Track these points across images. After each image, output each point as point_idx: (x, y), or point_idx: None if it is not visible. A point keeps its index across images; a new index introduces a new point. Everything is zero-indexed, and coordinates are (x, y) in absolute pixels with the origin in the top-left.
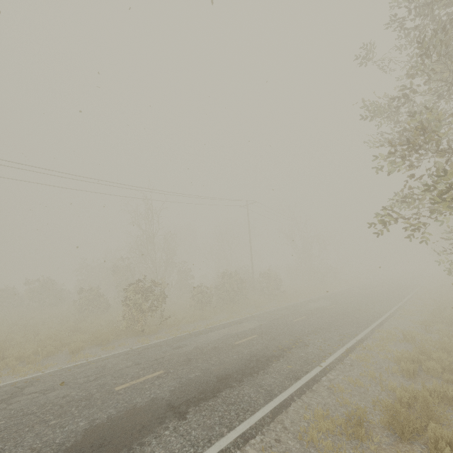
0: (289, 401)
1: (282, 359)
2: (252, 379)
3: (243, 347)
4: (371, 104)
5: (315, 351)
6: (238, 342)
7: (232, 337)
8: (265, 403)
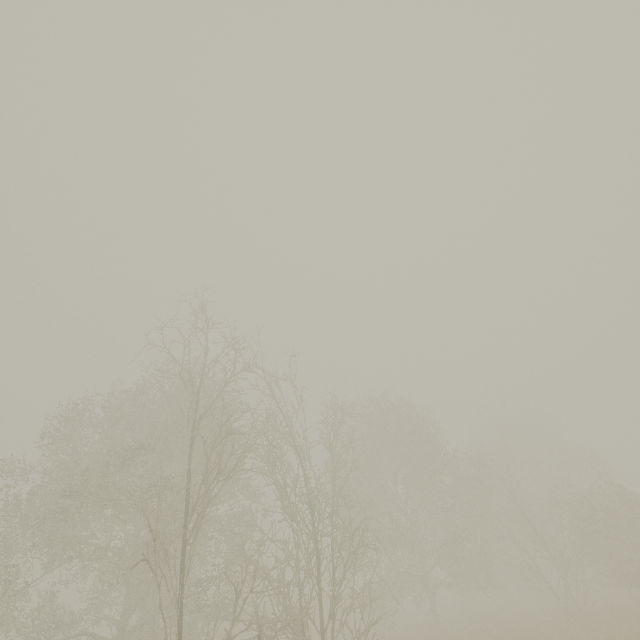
0: None
1: None
2: None
3: None
4: None
5: None
6: None
7: None
8: None
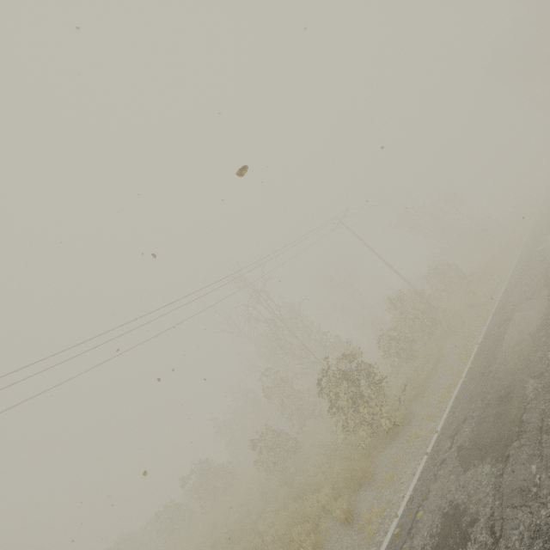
0: None
1: None
2: None
3: None
4: None
5: None
6: None
7: None
8: None
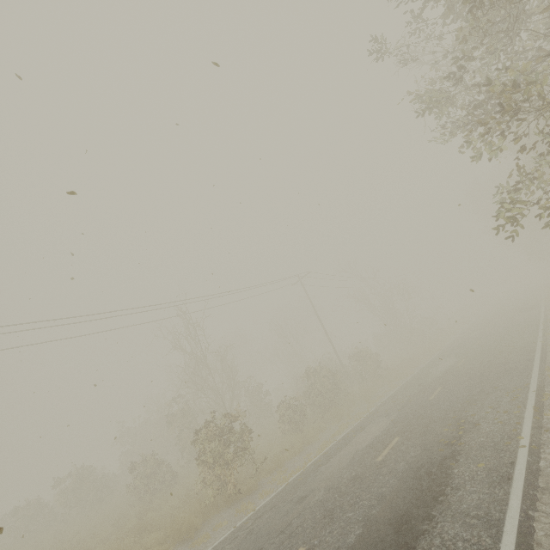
0: (528, 523)
1: (460, 457)
2: (443, 506)
3: (393, 462)
4: (421, 96)
5: (495, 428)
6: (381, 457)
7: (367, 454)
8: (497, 542)
